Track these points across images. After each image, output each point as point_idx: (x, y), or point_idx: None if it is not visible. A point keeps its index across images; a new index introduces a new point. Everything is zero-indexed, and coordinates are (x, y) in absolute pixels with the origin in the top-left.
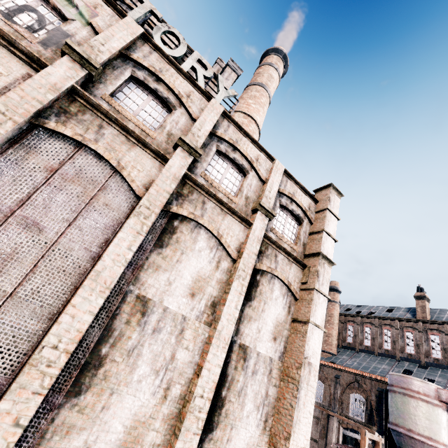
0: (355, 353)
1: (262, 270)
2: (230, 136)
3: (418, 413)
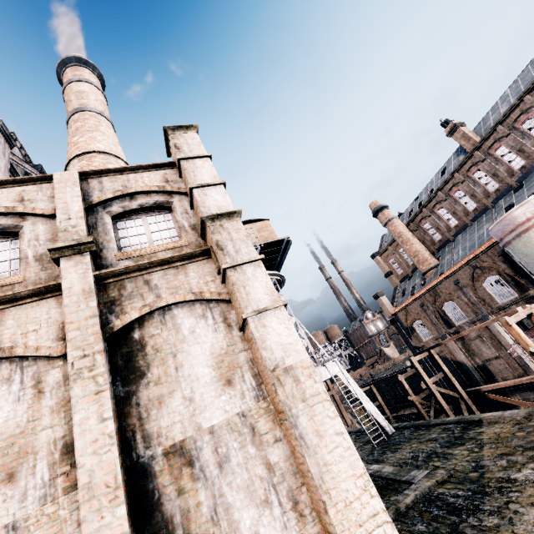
0: (452, 243)
1: (137, 320)
2: None
3: None
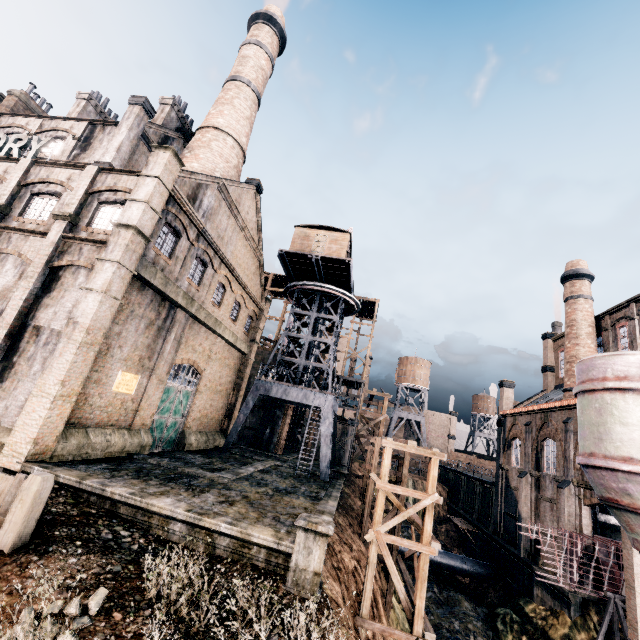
0: None
1: (66, 266)
2: (42, 176)
3: (604, 418)
